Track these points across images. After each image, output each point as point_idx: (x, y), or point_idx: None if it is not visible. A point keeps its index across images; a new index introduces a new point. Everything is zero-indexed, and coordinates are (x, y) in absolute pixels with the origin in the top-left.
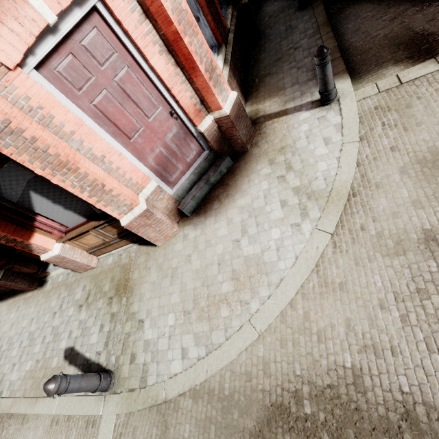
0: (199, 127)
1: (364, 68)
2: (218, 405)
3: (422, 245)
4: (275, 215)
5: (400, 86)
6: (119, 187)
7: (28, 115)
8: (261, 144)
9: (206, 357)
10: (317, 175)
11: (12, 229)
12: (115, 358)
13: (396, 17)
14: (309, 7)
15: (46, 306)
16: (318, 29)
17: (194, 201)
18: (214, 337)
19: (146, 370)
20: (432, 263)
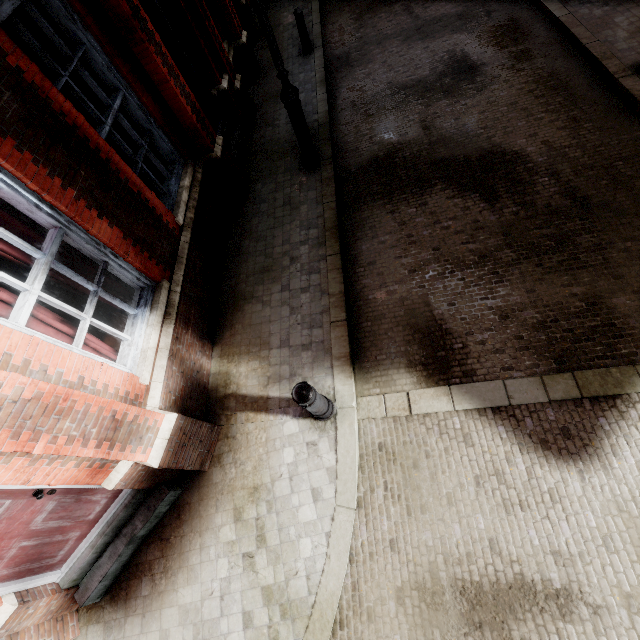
0: (104, 485)
1: (374, 352)
2: None
3: None
4: None
5: (410, 417)
6: None
7: None
8: (227, 463)
9: None
10: (299, 567)
11: None
12: None
13: (416, 269)
14: (318, 173)
15: None
16: (324, 236)
17: (106, 579)
18: None
19: None
20: None
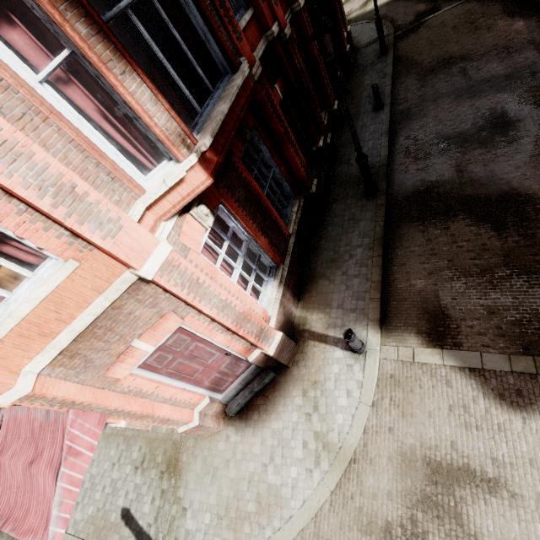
0: (248, 358)
1: (395, 321)
2: None
3: (382, 533)
4: (296, 453)
5: (413, 363)
6: (180, 416)
7: (128, 394)
8: (301, 366)
9: None
10: (334, 427)
11: None
12: (162, 536)
13: (433, 272)
14: (374, 200)
15: (106, 452)
16: (373, 243)
17: (239, 406)
18: None
19: None
20: None
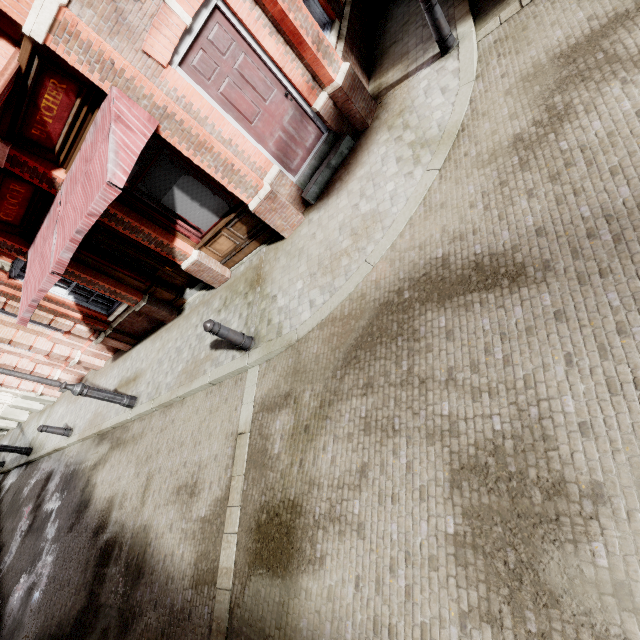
0: (314, 106)
1: (491, 3)
2: (339, 324)
3: (511, 148)
4: (390, 172)
5: (521, 10)
6: (245, 168)
7: (176, 104)
8: (382, 115)
9: (330, 299)
10: (432, 125)
11: (159, 232)
12: (254, 329)
13: None
14: None
15: (188, 325)
16: None
17: (316, 186)
18: (336, 283)
19: (281, 326)
20: (515, 158)
